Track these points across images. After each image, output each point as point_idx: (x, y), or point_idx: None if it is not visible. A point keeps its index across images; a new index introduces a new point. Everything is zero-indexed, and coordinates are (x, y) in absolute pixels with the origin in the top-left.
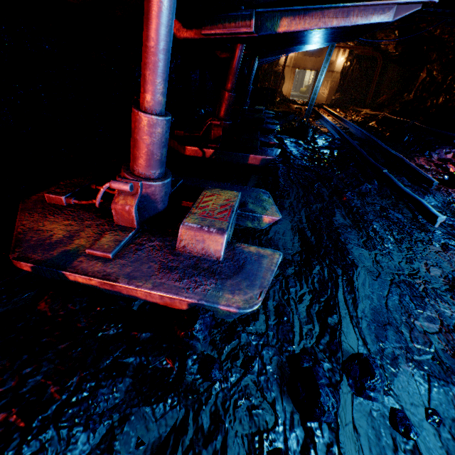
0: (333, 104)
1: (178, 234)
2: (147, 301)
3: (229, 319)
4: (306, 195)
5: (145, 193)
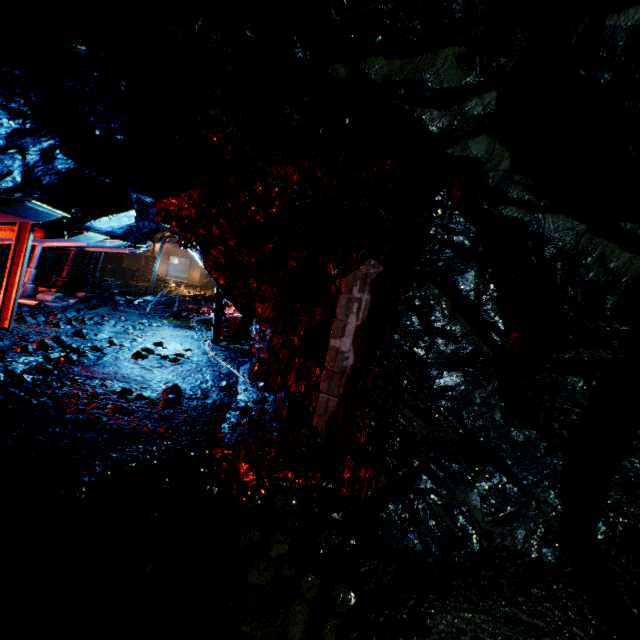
0: (206, 285)
1: (38, 296)
2: (28, 304)
3: (51, 307)
4: (100, 304)
5: (26, 288)
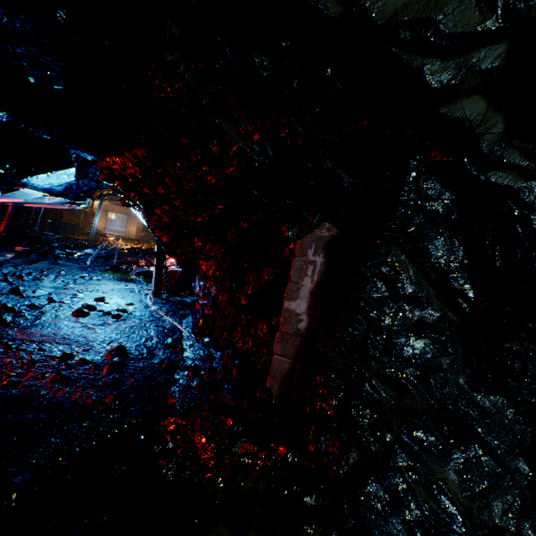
0: (142, 239)
1: None
2: None
3: None
4: (39, 258)
5: None
